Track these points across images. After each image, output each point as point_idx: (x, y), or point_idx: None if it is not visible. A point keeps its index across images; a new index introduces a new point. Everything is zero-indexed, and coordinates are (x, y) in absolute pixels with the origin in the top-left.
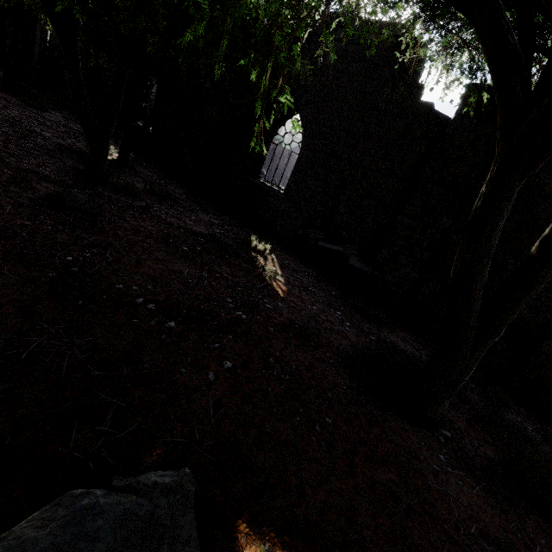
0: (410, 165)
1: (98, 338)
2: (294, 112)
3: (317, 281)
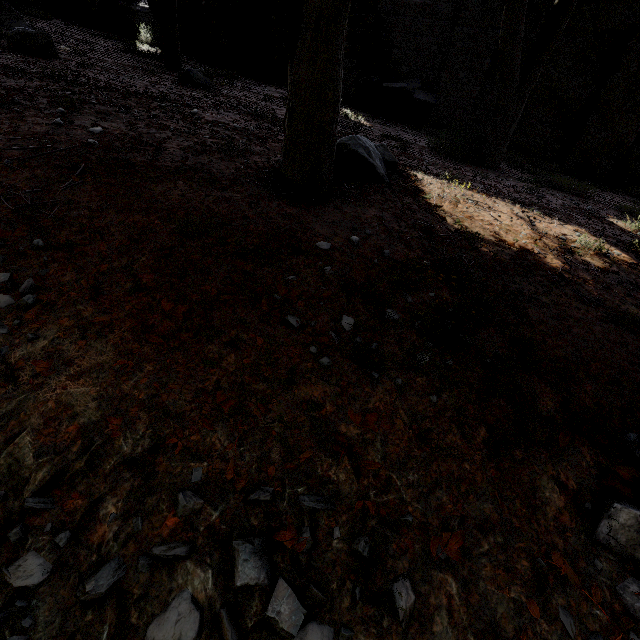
0: None
1: None
2: None
3: (390, 123)
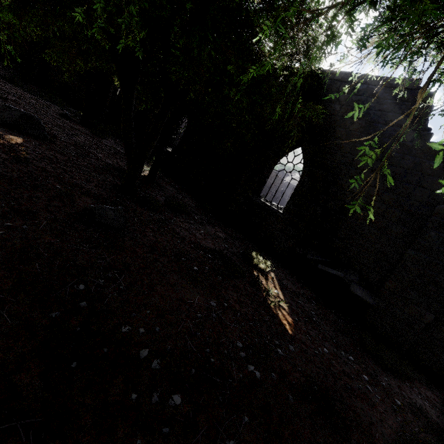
0: (420, 199)
1: (80, 442)
2: (296, 146)
3: (317, 307)
